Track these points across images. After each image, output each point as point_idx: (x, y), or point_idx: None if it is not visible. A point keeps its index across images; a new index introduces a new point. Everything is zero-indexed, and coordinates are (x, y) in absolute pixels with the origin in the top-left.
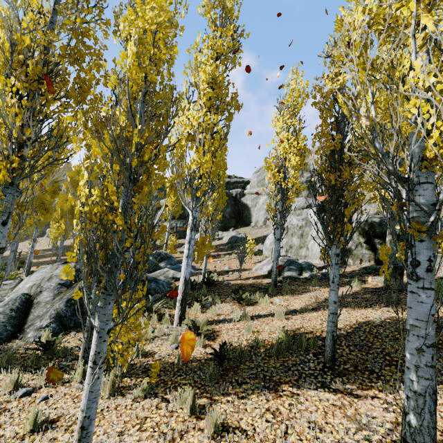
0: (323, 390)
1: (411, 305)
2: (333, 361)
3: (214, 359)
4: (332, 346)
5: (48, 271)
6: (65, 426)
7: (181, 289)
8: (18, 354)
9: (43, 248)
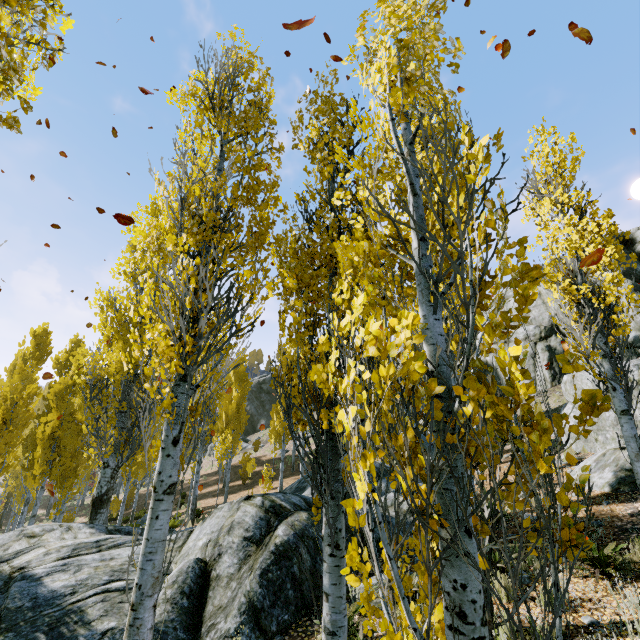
0: None
1: None
2: None
3: None
4: None
5: (227, 515)
6: None
7: None
8: None
9: (206, 472)
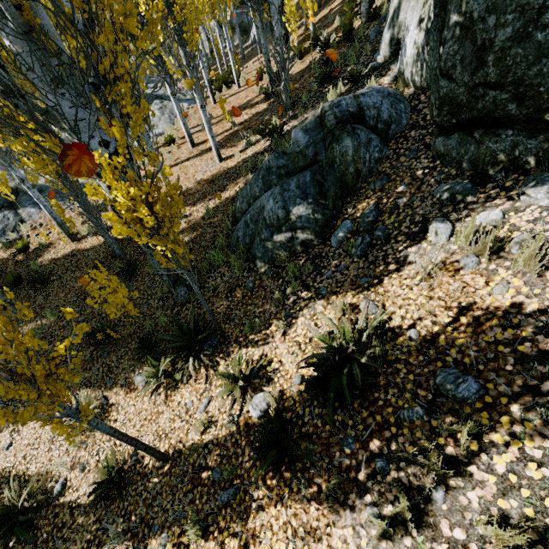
0: None
1: None
2: None
3: None
4: None
5: None
6: None
7: None
8: None
9: None
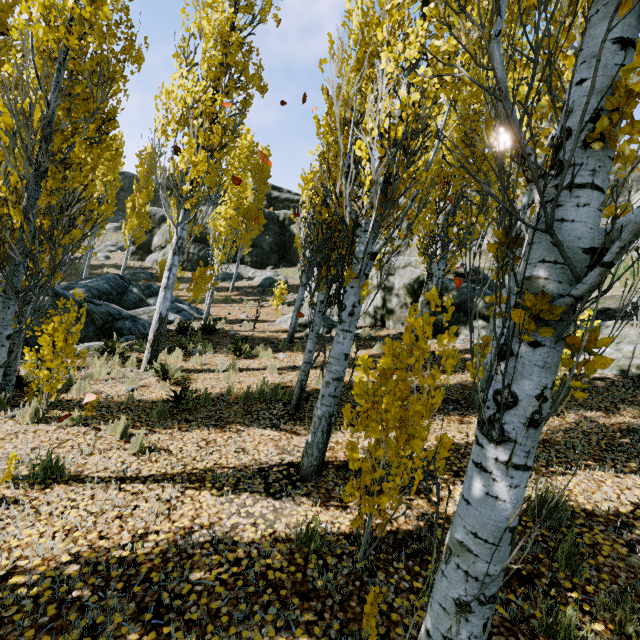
0: (271, 429)
1: (333, 345)
2: (297, 409)
3: (171, 401)
4: (299, 394)
5: None
6: None
7: (153, 327)
8: None
9: None
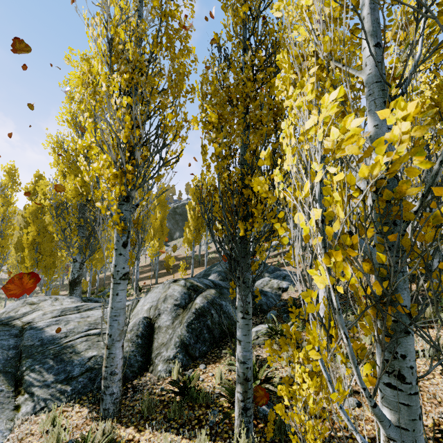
0: None
1: None
2: None
3: None
4: None
5: (161, 291)
6: None
7: (324, 309)
8: (155, 396)
9: (142, 265)
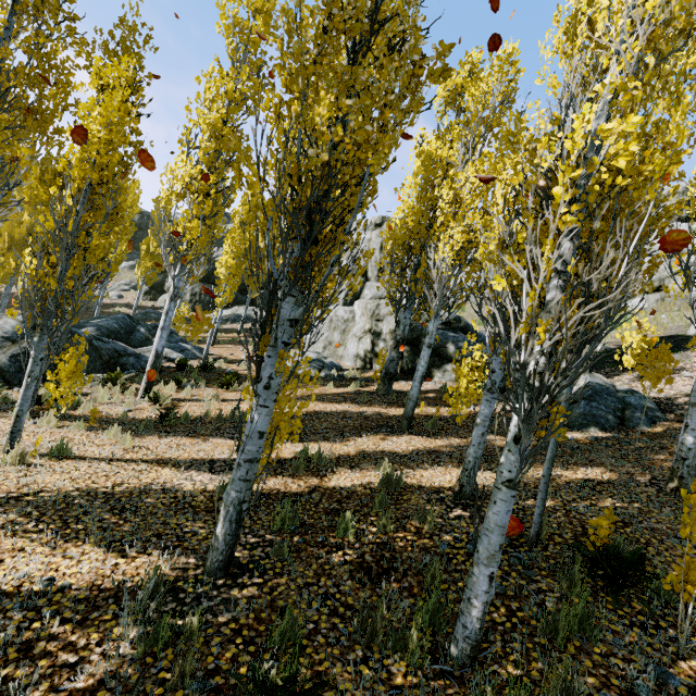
0: (231, 439)
1: None
2: None
3: (158, 418)
4: None
5: None
6: (4, 435)
7: (150, 362)
8: None
9: None
